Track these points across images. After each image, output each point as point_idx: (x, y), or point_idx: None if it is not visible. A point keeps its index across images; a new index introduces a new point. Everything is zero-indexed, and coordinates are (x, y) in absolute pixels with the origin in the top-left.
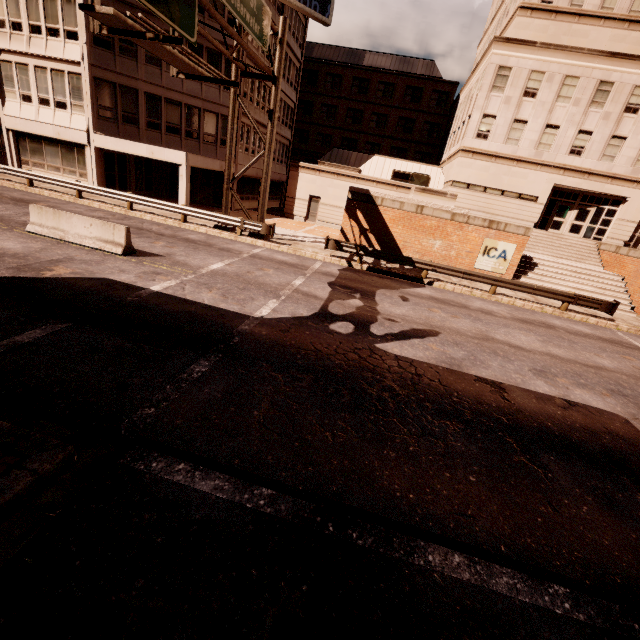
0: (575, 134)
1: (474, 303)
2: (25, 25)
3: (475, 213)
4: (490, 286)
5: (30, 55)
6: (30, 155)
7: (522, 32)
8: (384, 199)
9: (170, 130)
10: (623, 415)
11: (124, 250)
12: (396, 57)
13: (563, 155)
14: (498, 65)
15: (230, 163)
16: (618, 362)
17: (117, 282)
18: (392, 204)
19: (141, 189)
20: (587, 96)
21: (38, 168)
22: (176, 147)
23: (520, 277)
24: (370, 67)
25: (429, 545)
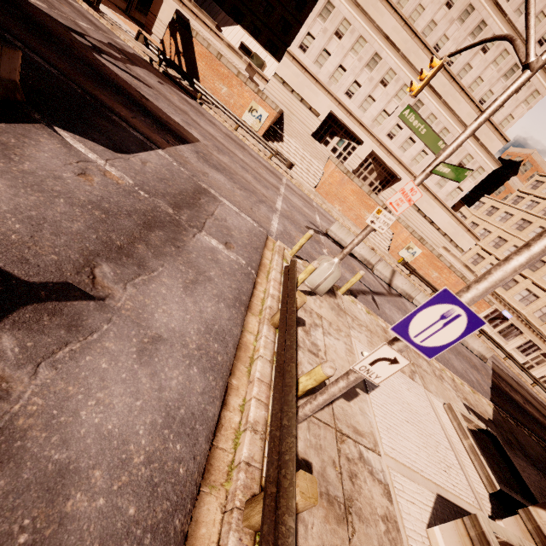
0: (352, 82)
1: (213, 120)
2: None
3: (282, 106)
4: (245, 134)
5: None
6: None
7: None
8: (198, 34)
9: None
10: (201, 142)
11: None
12: None
13: (342, 93)
14: None
15: None
16: (250, 162)
17: None
18: (203, 41)
19: None
20: (367, 59)
21: None
22: None
23: (268, 141)
24: None
25: (11, 36)
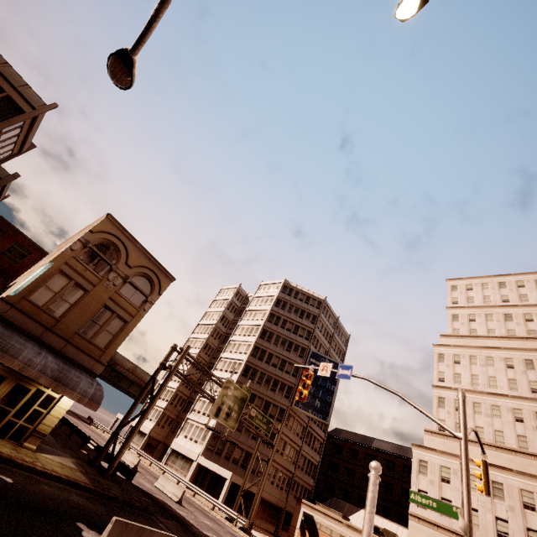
0: (493, 519)
1: None
2: (202, 412)
3: None
4: None
5: (197, 421)
6: (171, 461)
7: (430, 442)
8: (321, 524)
9: (234, 461)
10: None
11: (178, 500)
12: (395, 444)
13: (493, 536)
14: (418, 458)
15: (245, 480)
16: None
17: (169, 504)
18: (326, 530)
19: (207, 493)
20: None
21: (170, 468)
22: (233, 471)
23: None
24: (376, 448)
25: None
